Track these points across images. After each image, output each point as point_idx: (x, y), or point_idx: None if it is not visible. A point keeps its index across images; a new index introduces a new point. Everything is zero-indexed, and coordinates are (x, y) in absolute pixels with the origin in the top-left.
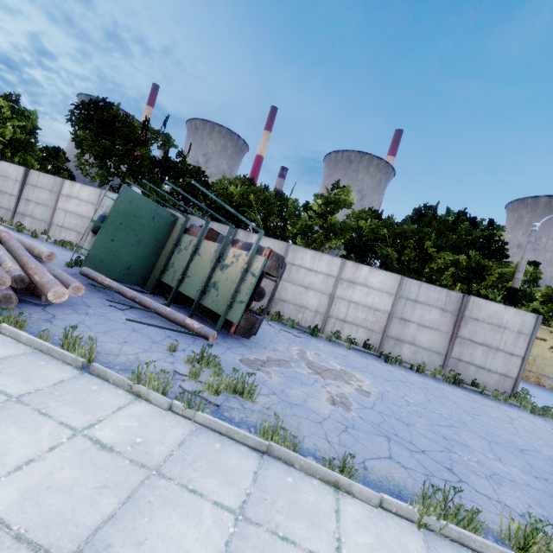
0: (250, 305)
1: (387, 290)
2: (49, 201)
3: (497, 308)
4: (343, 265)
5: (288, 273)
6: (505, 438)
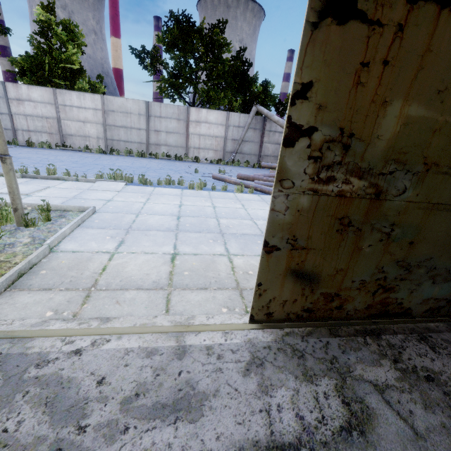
0: None
1: None
2: (179, 129)
3: None
4: None
5: None
6: None
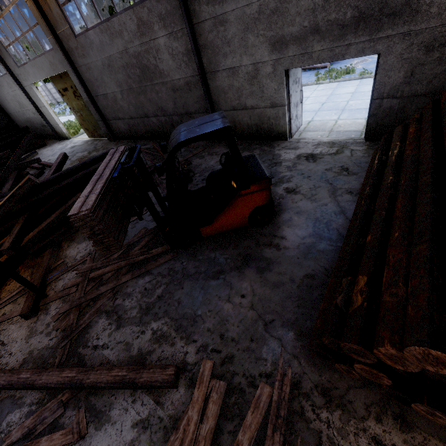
0: None
1: None
2: None
3: None
4: None
5: None
6: None
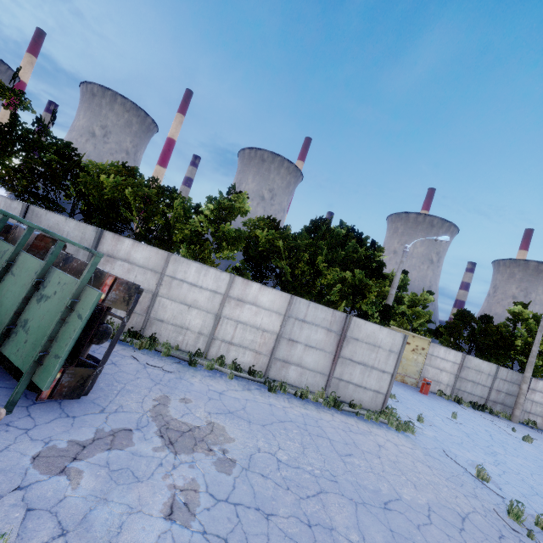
0: (79, 354)
1: (277, 310)
2: None
3: (374, 329)
4: (232, 282)
5: (167, 288)
6: (372, 489)
